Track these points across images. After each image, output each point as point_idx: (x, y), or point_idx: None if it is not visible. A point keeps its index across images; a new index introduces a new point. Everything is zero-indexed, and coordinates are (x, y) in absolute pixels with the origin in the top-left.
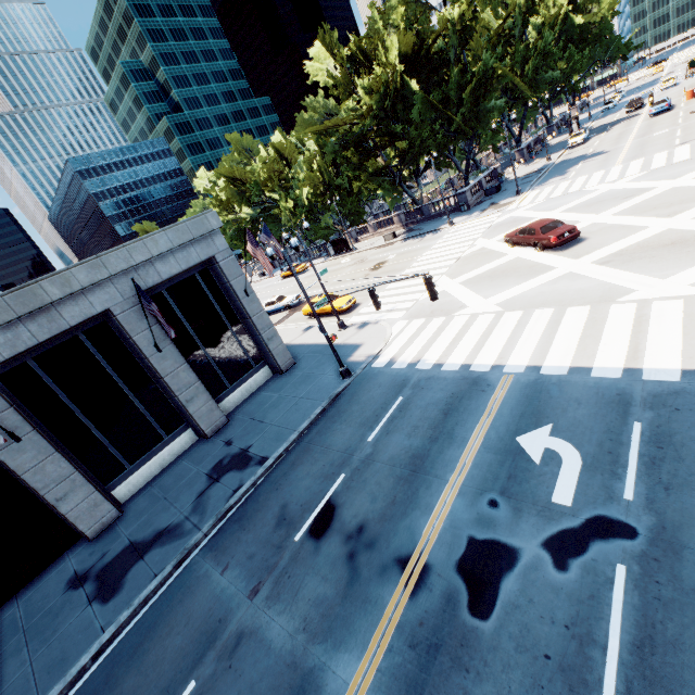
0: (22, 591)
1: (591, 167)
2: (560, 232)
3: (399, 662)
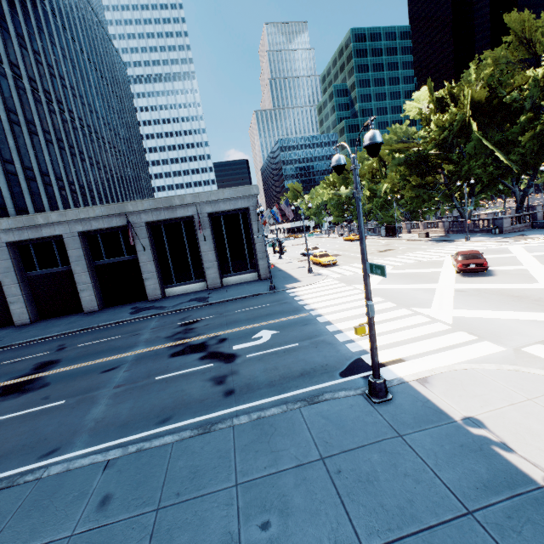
0: (125, 304)
1: None
2: (467, 262)
3: (148, 353)
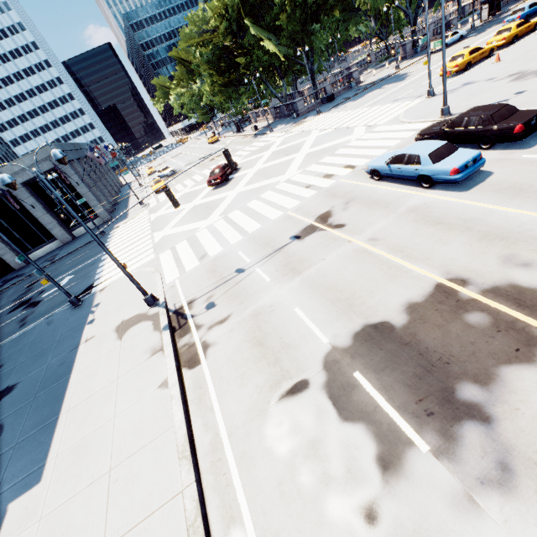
0: None
1: (364, 100)
2: (210, 179)
3: None
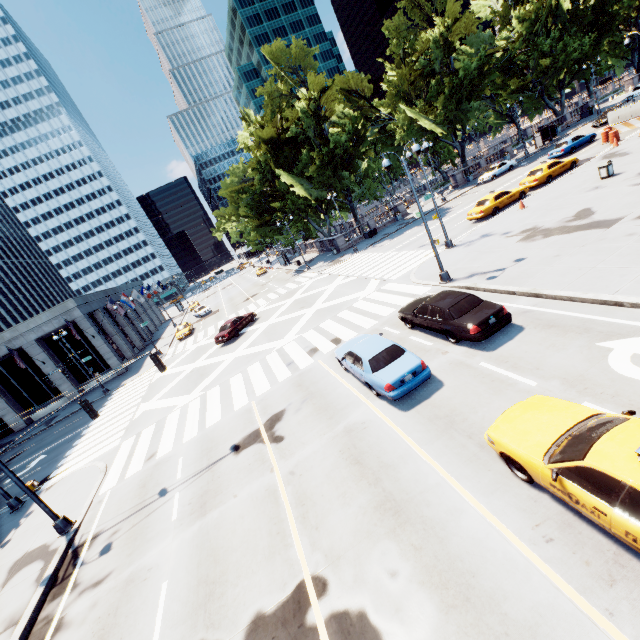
0: None
1: (399, 240)
2: (217, 336)
3: None
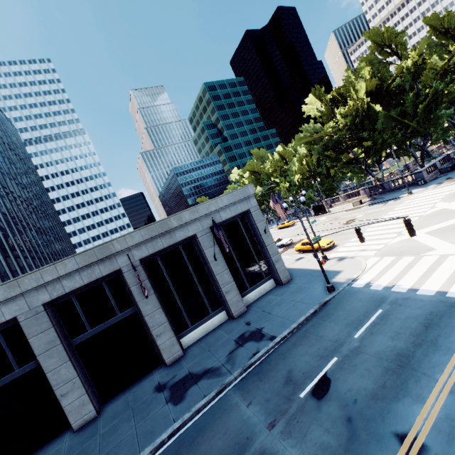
0: (131, 386)
1: None
2: None
3: None
